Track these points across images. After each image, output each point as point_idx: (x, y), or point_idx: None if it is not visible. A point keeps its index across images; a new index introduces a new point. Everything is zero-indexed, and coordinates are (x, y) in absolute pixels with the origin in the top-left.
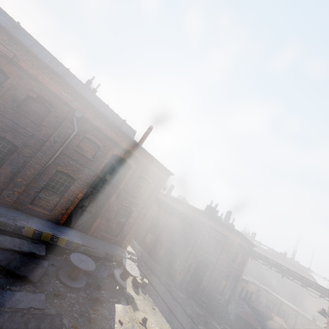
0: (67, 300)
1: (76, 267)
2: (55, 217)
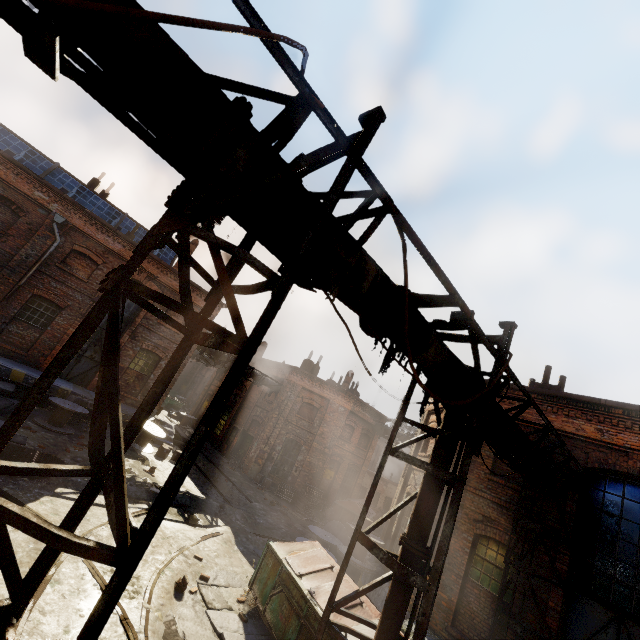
0: (39, 435)
1: (58, 410)
2: (35, 359)
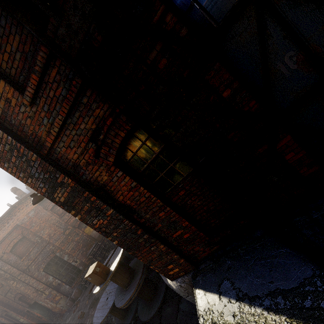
0: None
1: None
2: None
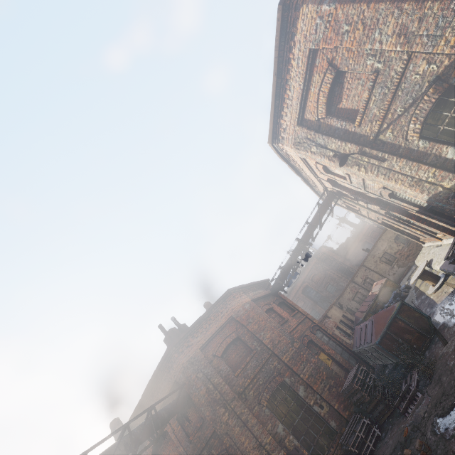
0: None
1: None
2: None
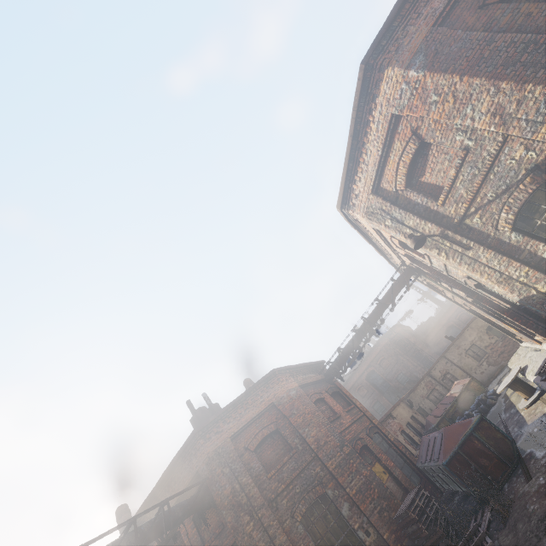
0: None
1: None
2: None
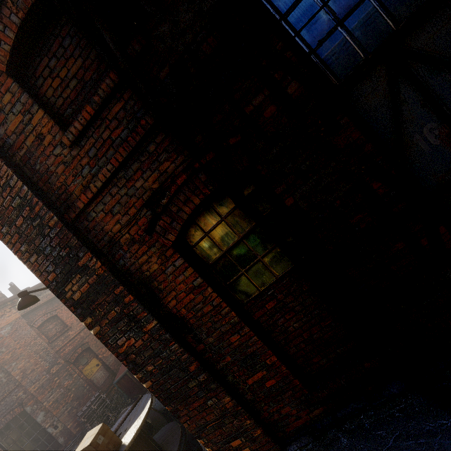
0: None
1: None
2: None
